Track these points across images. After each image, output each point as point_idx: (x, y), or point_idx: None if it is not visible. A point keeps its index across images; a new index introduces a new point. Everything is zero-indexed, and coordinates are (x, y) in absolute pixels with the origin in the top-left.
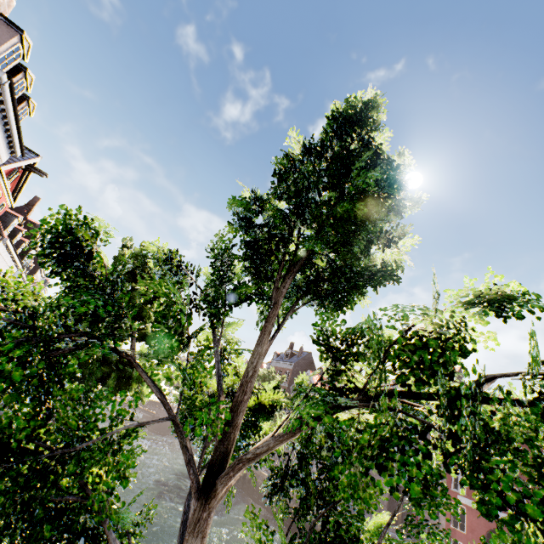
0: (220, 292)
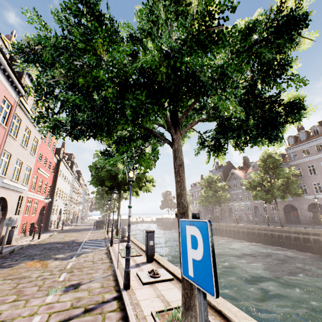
0: (148, 47)
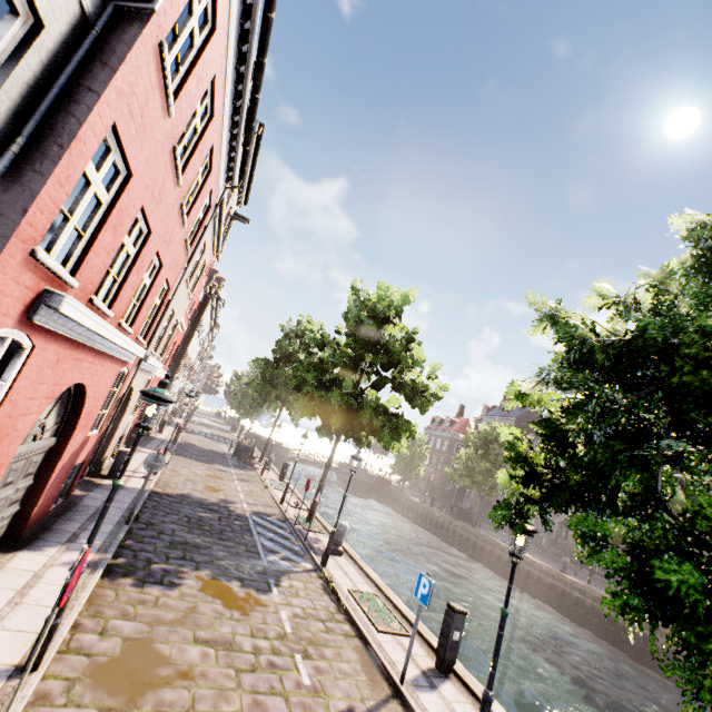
0: None
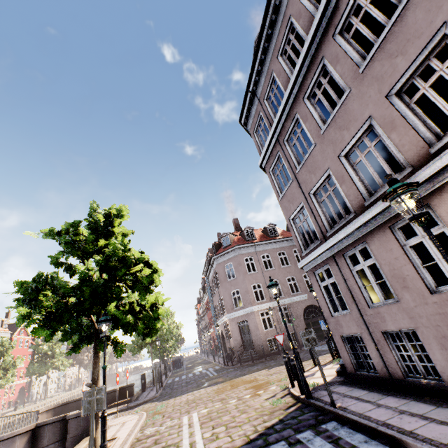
0: None
